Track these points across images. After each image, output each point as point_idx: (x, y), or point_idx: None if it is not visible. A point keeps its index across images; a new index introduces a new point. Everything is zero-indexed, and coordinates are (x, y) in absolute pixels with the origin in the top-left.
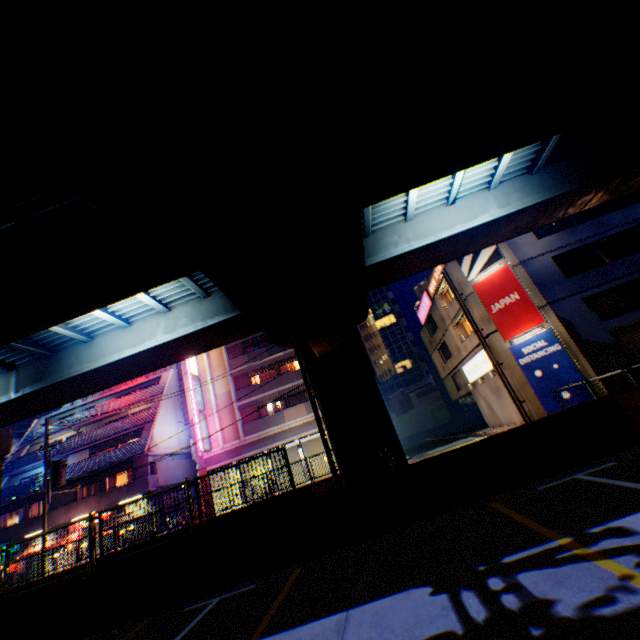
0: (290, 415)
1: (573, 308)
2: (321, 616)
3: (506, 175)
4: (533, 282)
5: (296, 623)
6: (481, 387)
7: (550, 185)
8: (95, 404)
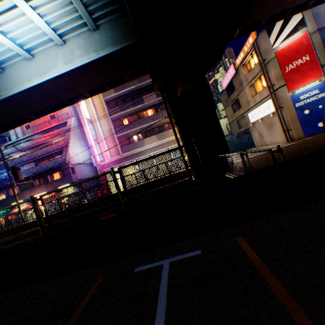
0: (148, 142)
1: None
2: None
3: None
4: (323, 46)
5: None
6: (258, 125)
7: None
8: (31, 138)
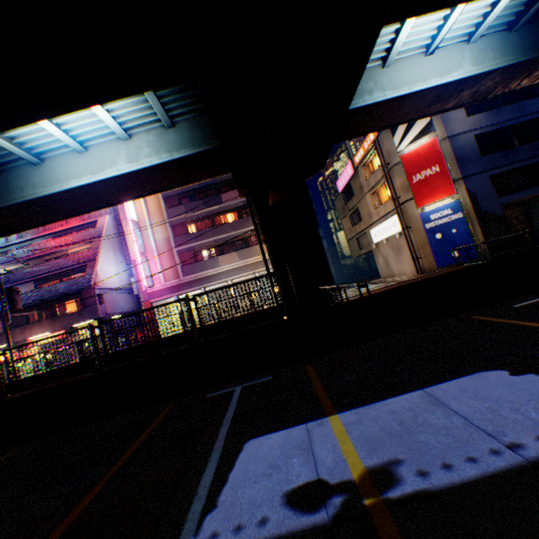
0: (224, 261)
1: (480, 184)
2: (394, 395)
3: (487, 29)
4: (455, 157)
5: (369, 400)
6: (383, 247)
7: (524, 48)
8: (31, 243)
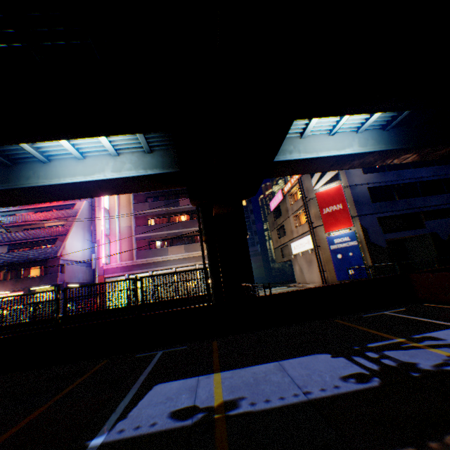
0: (172, 251)
1: (371, 222)
2: (260, 363)
3: (369, 126)
4: (353, 200)
5: (244, 365)
6: (300, 258)
7: (392, 141)
8: (15, 213)
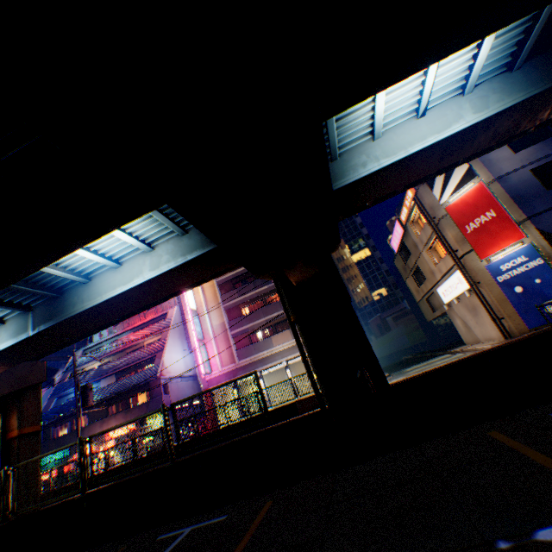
0: (277, 341)
1: None
2: None
3: (482, 77)
4: (511, 197)
5: None
6: (457, 307)
7: (535, 80)
8: (118, 338)
